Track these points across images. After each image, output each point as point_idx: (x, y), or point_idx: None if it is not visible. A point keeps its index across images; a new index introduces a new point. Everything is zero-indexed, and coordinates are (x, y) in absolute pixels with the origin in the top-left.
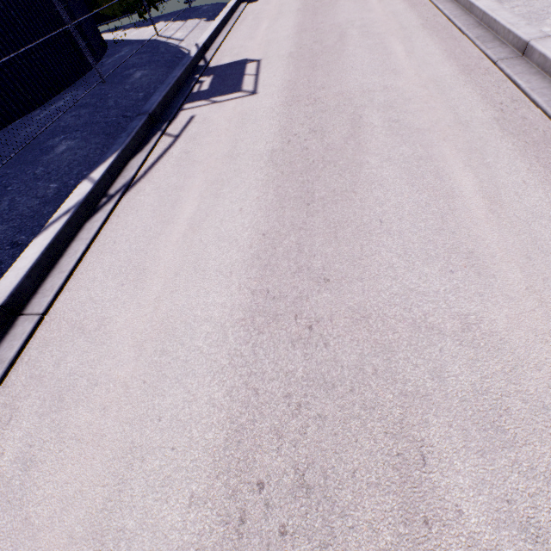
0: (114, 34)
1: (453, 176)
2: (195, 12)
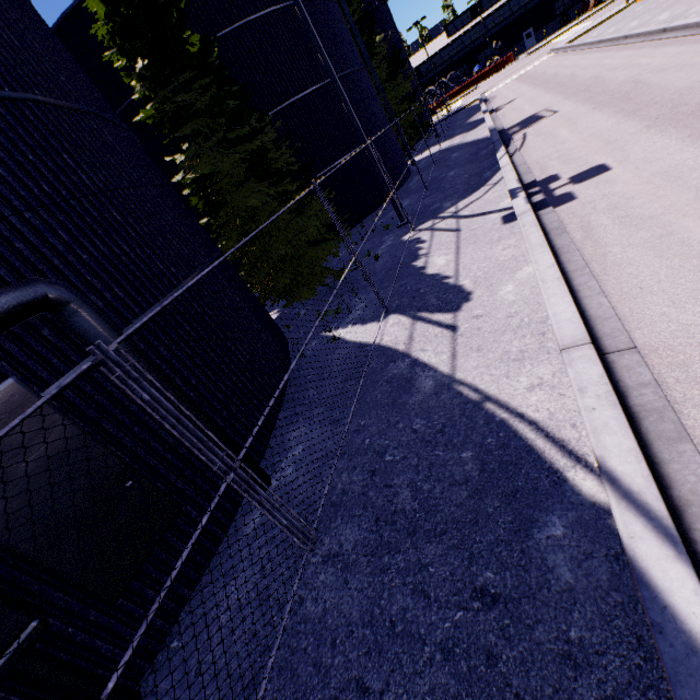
0: None
1: None
2: (453, 135)
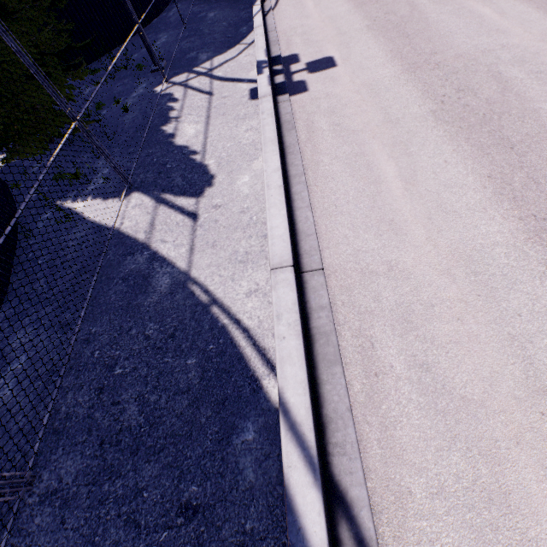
0: None
1: None
2: None
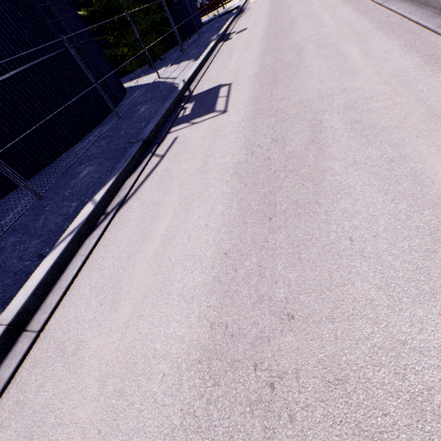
0: (132, 82)
1: (437, 180)
2: (187, 56)
